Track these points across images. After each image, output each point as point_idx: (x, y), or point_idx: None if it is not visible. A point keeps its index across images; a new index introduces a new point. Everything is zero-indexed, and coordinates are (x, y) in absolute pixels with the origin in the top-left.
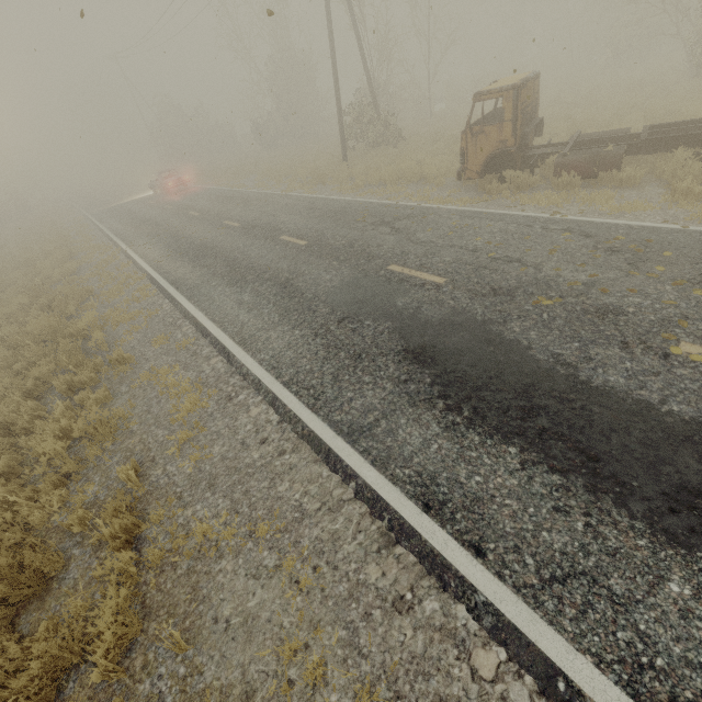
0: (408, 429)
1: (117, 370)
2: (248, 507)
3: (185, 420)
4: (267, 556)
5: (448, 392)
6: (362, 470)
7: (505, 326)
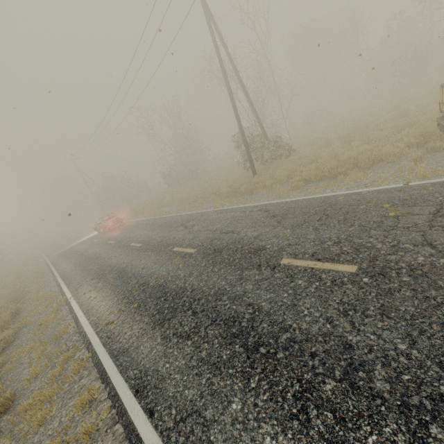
0: None
1: None
2: None
3: None
4: None
5: None
6: None
7: None
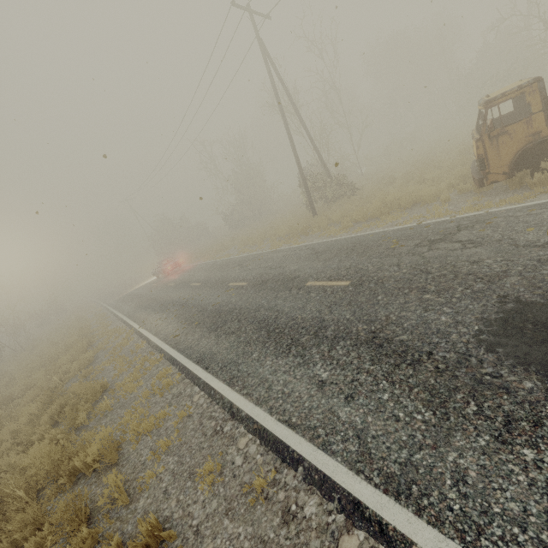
0: None
1: None
2: None
3: None
4: None
5: None
6: None
7: None
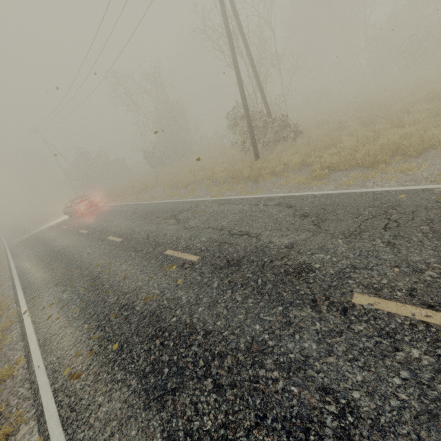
0: None
1: None
2: None
3: None
4: None
5: None
6: None
7: None
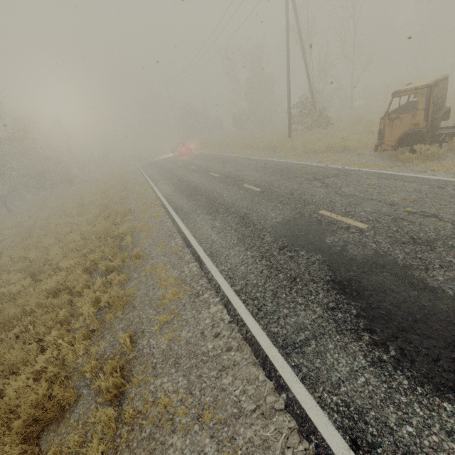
0: (335, 355)
1: (134, 262)
2: (199, 390)
3: (167, 306)
4: (208, 444)
5: (373, 326)
6: (293, 384)
7: (427, 273)
